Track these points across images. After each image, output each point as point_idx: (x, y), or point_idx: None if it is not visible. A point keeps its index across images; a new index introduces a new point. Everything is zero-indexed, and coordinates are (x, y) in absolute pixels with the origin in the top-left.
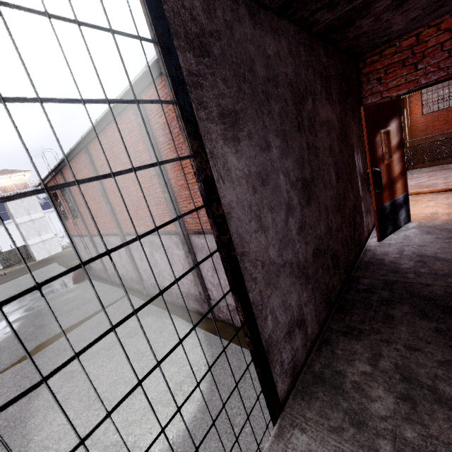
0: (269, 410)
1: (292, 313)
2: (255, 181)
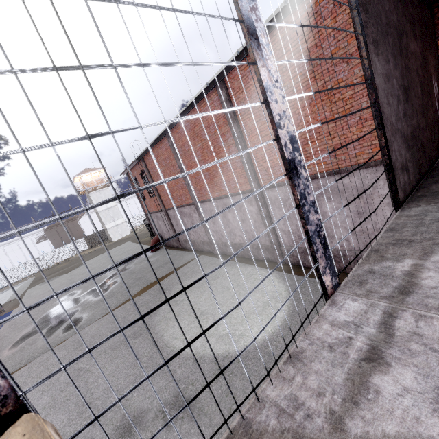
0: (394, 203)
1: (402, 160)
2: (385, 78)
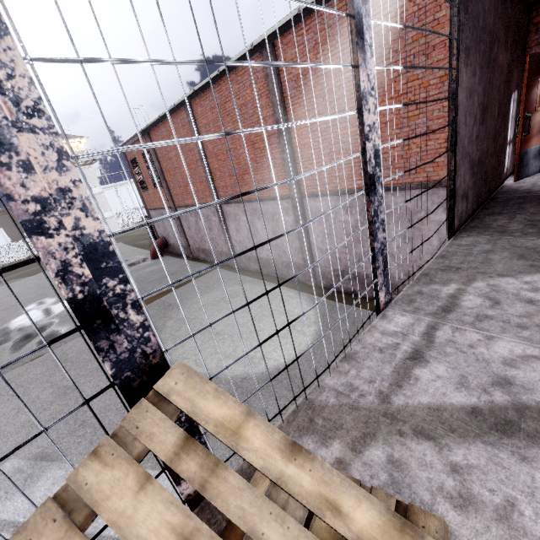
0: (449, 231)
1: (465, 187)
2: (468, 93)
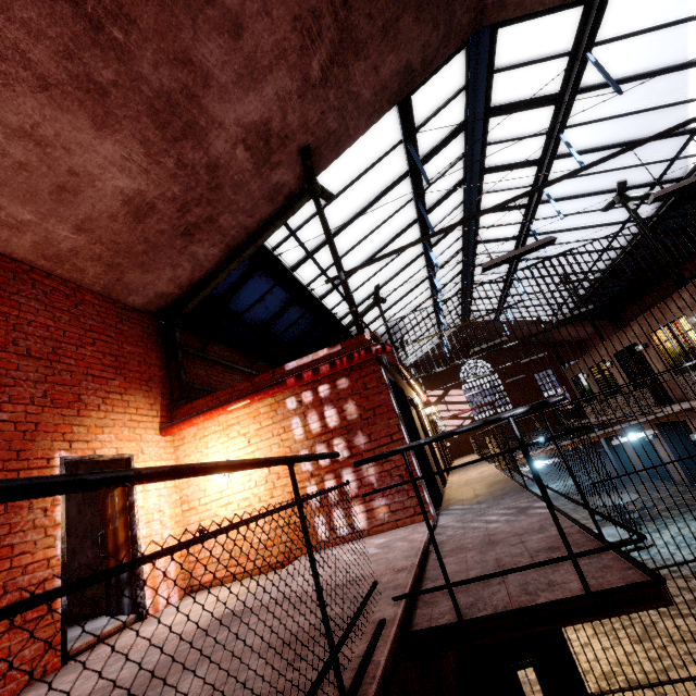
0: None
1: None
2: None
